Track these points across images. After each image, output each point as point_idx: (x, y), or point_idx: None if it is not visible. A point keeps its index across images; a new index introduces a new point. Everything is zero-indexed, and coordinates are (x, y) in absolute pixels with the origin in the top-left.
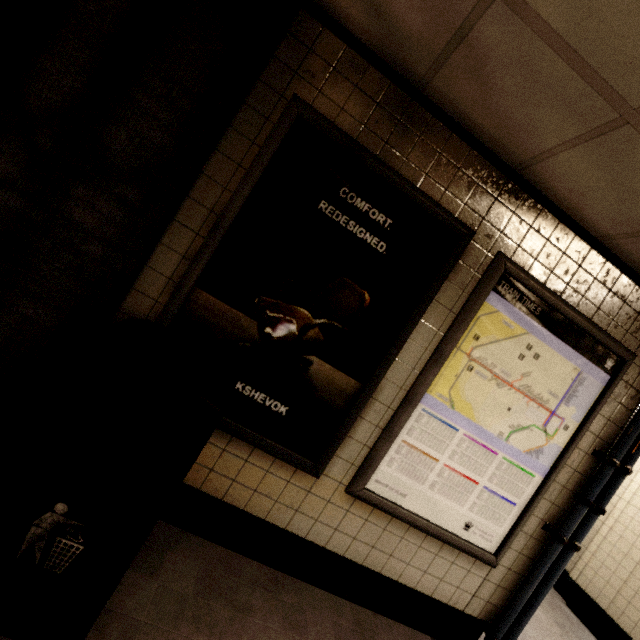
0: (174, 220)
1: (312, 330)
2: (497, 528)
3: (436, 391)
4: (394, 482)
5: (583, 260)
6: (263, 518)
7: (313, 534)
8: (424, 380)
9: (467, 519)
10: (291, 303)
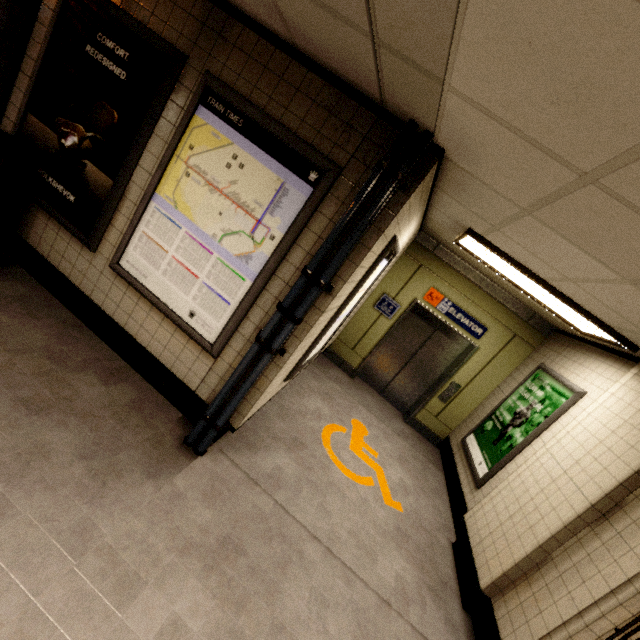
0: (20, 71)
1: (86, 141)
2: (216, 323)
3: (164, 193)
4: (139, 265)
5: (285, 72)
6: (67, 277)
7: (94, 296)
8: (152, 181)
9: (191, 308)
10: (74, 122)
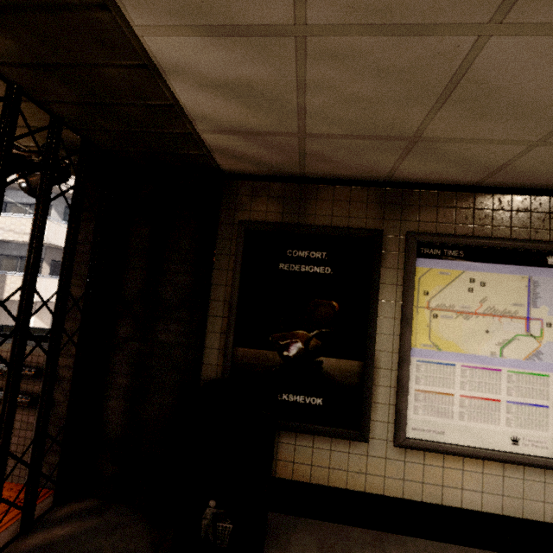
0: (208, 316)
1: (311, 341)
2: (544, 433)
3: (419, 343)
4: (427, 425)
5: (473, 204)
6: (344, 488)
7: (388, 489)
8: (404, 340)
9: (510, 434)
10: (291, 330)
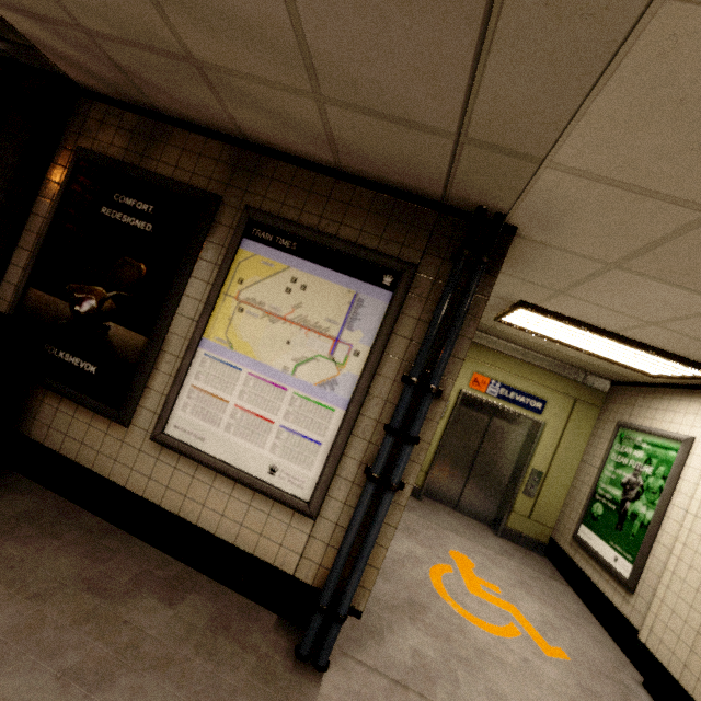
0: (17, 247)
1: (107, 302)
2: (306, 472)
3: (214, 336)
4: (191, 426)
5: (331, 192)
6: (90, 468)
7: (131, 483)
8: (198, 326)
9: (271, 462)
10: (90, 285)
